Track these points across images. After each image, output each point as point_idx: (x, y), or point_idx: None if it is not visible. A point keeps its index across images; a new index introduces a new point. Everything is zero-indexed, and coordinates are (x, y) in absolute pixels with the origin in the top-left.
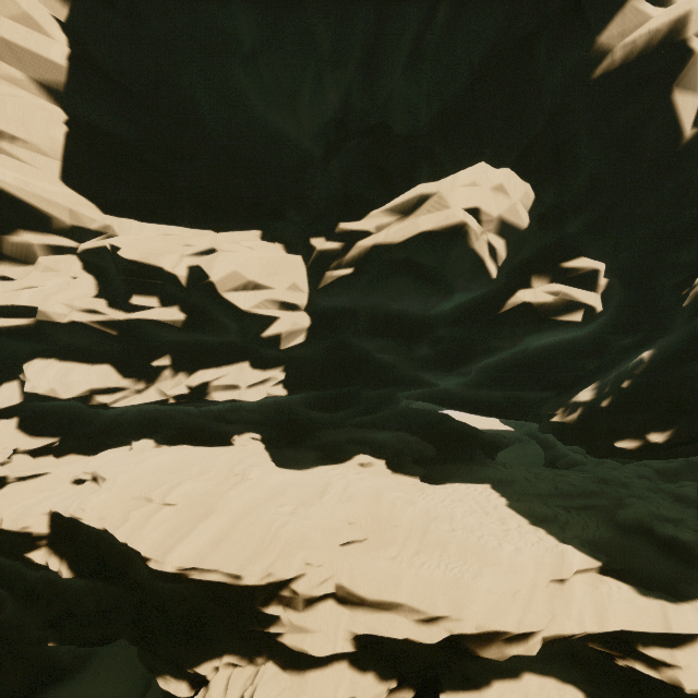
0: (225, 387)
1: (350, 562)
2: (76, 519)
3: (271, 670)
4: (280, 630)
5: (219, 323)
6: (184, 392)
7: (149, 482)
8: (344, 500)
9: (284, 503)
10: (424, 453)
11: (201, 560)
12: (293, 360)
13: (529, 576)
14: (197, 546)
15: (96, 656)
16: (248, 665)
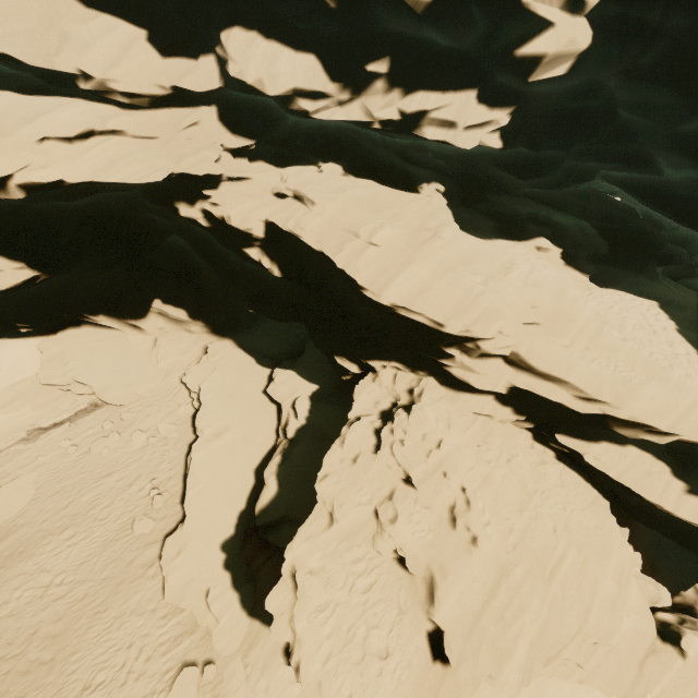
0: (441, 123)
1: (531, 340)
2: (284, 232)
3: (433, 382)
4: (451, 364)
5: (467, 16)
6: (395, 118)
7: (355, 218)
8: (529, 284)
9: (476, 272)
10: (598, 250)
11: (410, 303)
12: (529, 100)
13: (692, 398)
14: (406, 291)
15: (260, 320)
16: (409, 373)
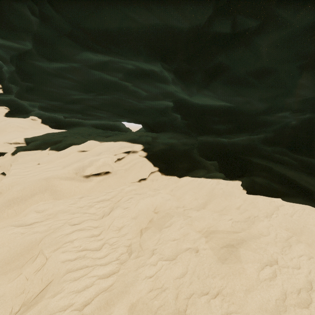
0: None
1: None
2: None
3: None
4: None
5: None
6: None
7: None
8: None
9: None
10: (66, 121)
11: None
12: (2, 80)
13: (1, 140)
14: None
15: None
16: None
